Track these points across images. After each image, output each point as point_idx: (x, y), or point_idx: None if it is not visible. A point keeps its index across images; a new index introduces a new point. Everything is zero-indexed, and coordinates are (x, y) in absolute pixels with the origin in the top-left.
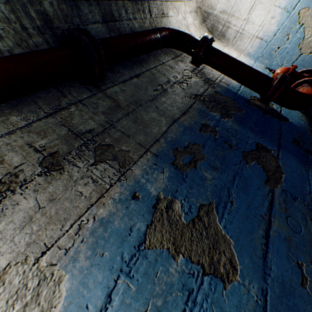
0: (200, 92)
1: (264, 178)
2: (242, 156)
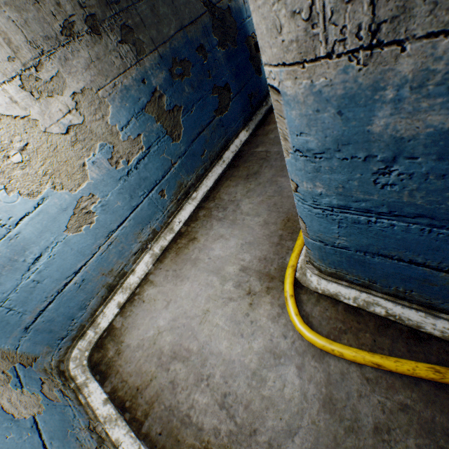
0: (216, 0)
1: (216, 108)
2: (212, 88)
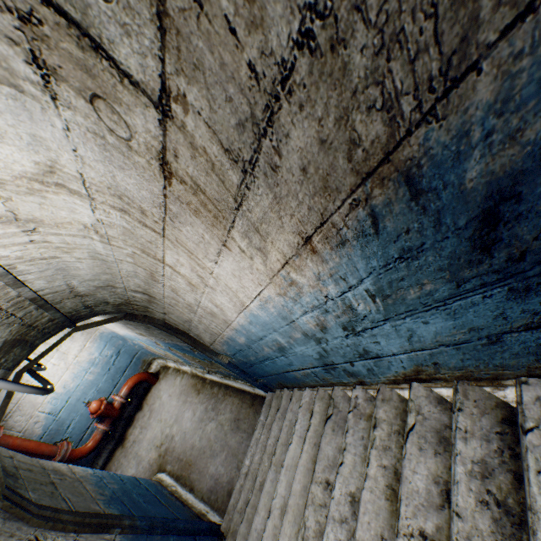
0: None
1: None
2: None
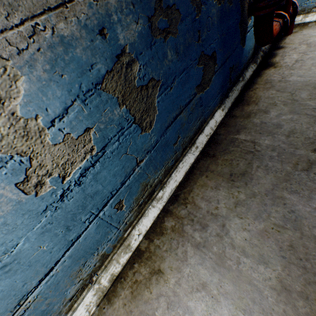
0: None
1: (198, 83)
2: (199, 56)
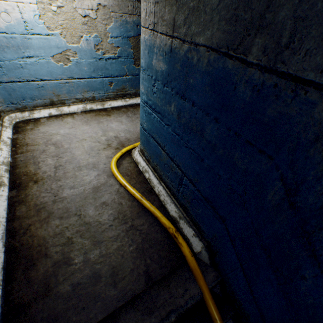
0: None
1: None
2: None
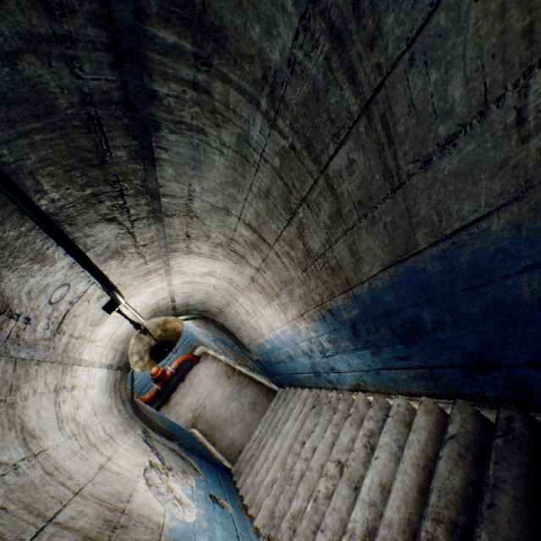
0: None
1: None
2: None
